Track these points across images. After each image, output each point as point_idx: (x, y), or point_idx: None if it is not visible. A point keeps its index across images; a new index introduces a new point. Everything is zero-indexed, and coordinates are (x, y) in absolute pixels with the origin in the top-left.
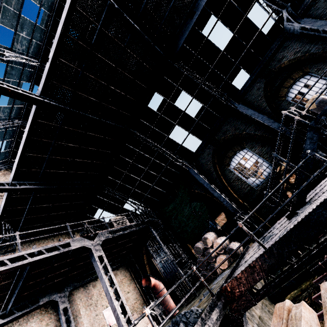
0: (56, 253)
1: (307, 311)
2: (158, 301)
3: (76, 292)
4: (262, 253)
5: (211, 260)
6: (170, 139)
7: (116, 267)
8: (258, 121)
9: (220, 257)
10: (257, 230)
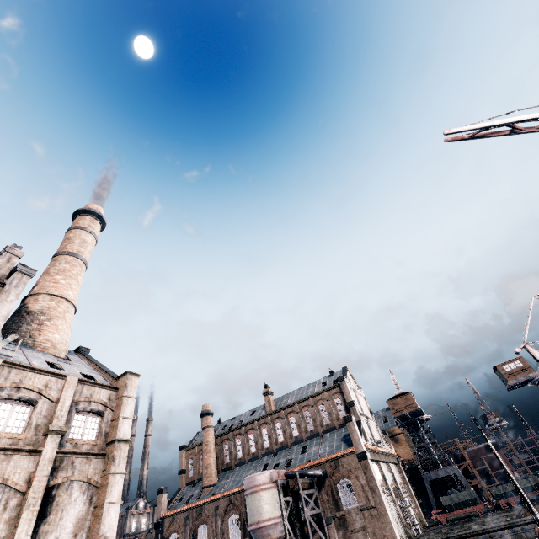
0: None
1: None
2: None
3: None
4: None
5: None
6: None
7: None
8: None
9: None
10: None
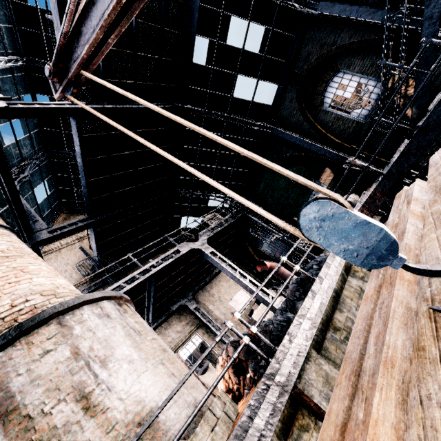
0: (172, 260)
1: (420, 182)
2: (290, 251)
3: (198, 295)
4: (381, 179)
5: None
6: (236, 99)
7: None
8: (352, 20)
9: None
10: (373, 159)
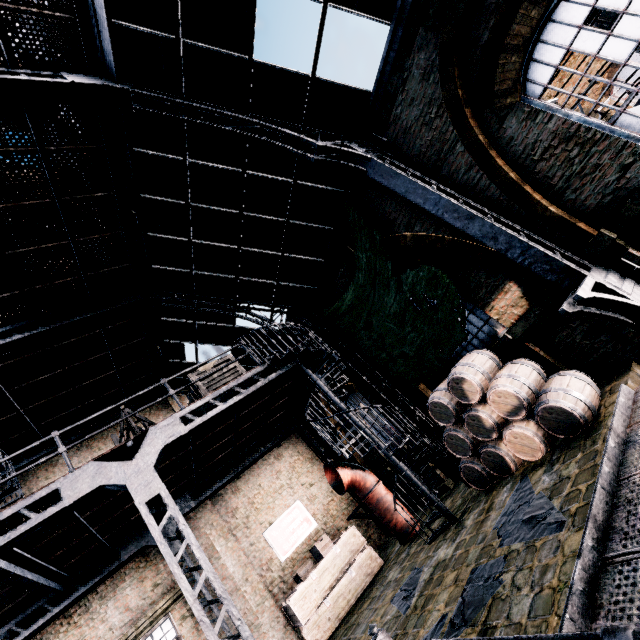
0: (15, 536)
1: None
2: None
3: (200, 512)
4: None
5: (485, 437)
6: (266, 69)
7: (271, 447)
8: None
9: (515, 431)
10: None
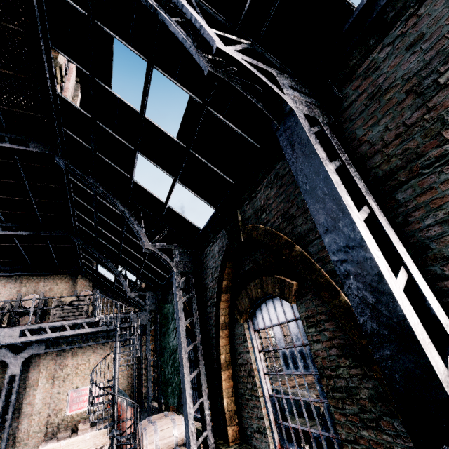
0: None
1: None
2: None
3: (46, 355)
4: None
5: None
6: (141, 187)
7: (109, 341)
8: None
9: None
10: None
